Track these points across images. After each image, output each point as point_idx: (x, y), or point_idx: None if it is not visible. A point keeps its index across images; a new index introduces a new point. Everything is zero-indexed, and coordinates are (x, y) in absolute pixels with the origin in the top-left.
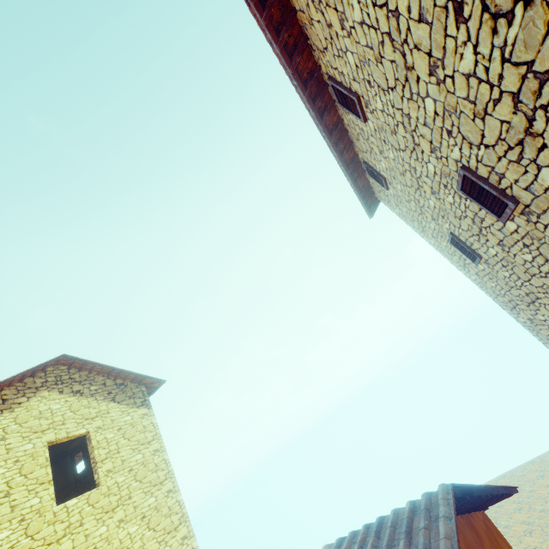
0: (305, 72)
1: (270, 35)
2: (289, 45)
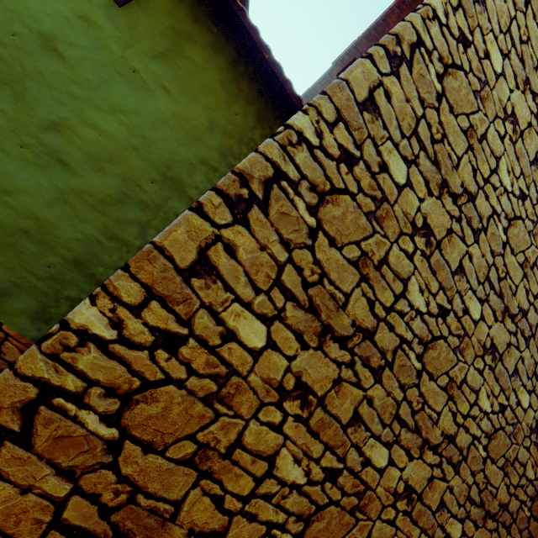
0: (317, 90)
1: (323, 76)
2: (322, 83)
